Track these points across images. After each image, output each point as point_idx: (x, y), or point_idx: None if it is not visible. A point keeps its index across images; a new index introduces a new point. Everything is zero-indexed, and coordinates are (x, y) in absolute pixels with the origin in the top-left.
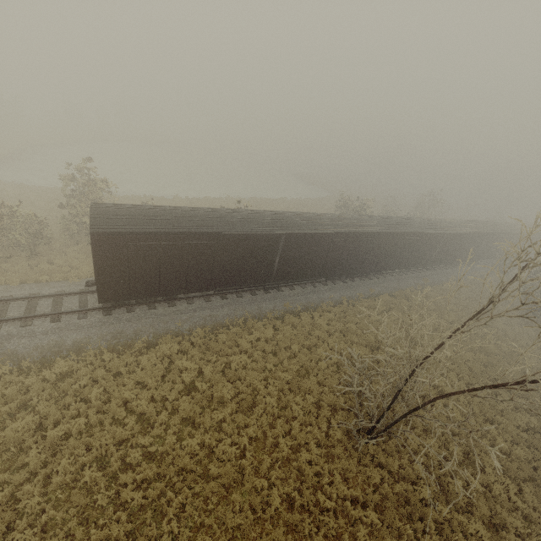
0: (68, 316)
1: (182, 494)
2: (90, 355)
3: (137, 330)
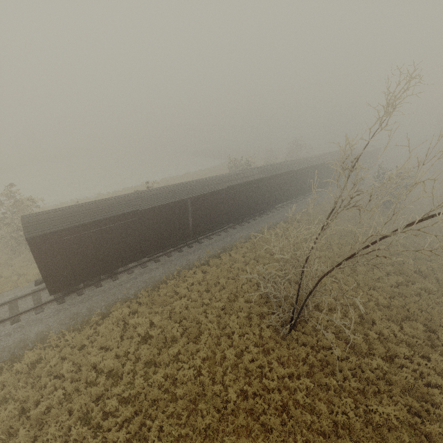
0: (26, 315)
1: (158, 418)
2: (54, 340)
3: (90, 308)
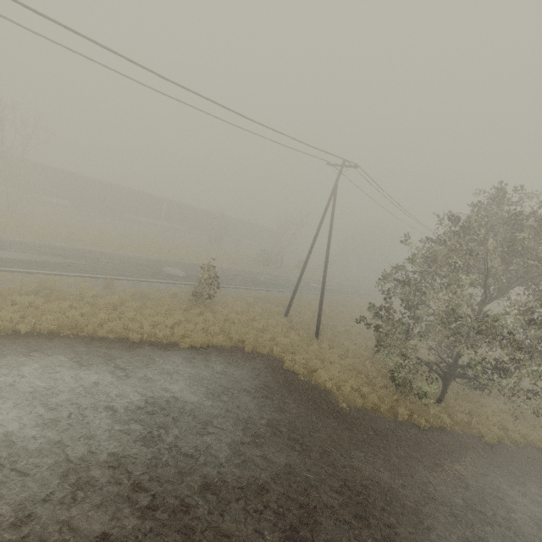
0: None
1: None
2: None
3: None
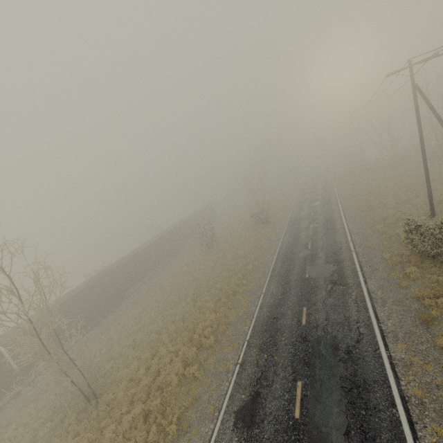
0: None
1: None
2: None
3: None
